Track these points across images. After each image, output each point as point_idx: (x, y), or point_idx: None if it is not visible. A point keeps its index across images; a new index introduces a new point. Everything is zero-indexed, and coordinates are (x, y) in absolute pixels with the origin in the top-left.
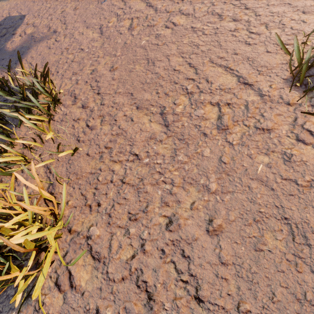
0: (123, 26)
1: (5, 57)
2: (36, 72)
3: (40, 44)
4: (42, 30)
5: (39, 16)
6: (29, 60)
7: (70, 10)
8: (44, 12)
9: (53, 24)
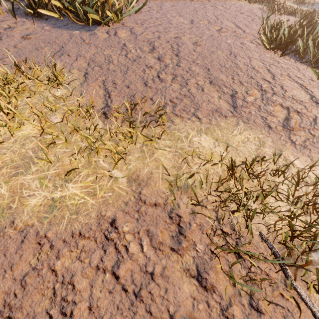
0: None
1: None
2: None
3: None
4: None
5: None
6: None
7: None
8: None
9: None
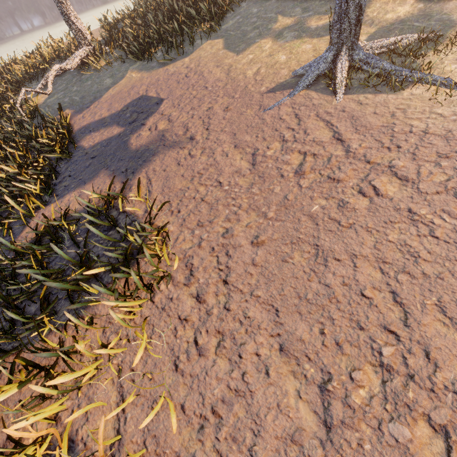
0: (289, 163)
1: (124, 157)
2: (152, 207)
3: (170, 152)
4: (178, 130)
5: (179, 106)
6: (149, 174)
7: (220, 108)
8: (186, 102)
9: (193, 125)
